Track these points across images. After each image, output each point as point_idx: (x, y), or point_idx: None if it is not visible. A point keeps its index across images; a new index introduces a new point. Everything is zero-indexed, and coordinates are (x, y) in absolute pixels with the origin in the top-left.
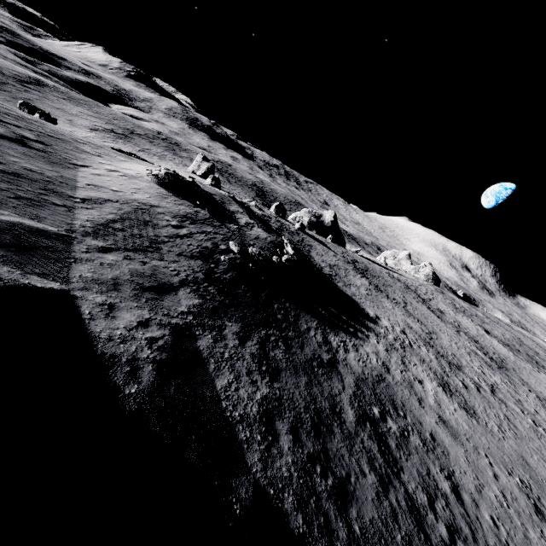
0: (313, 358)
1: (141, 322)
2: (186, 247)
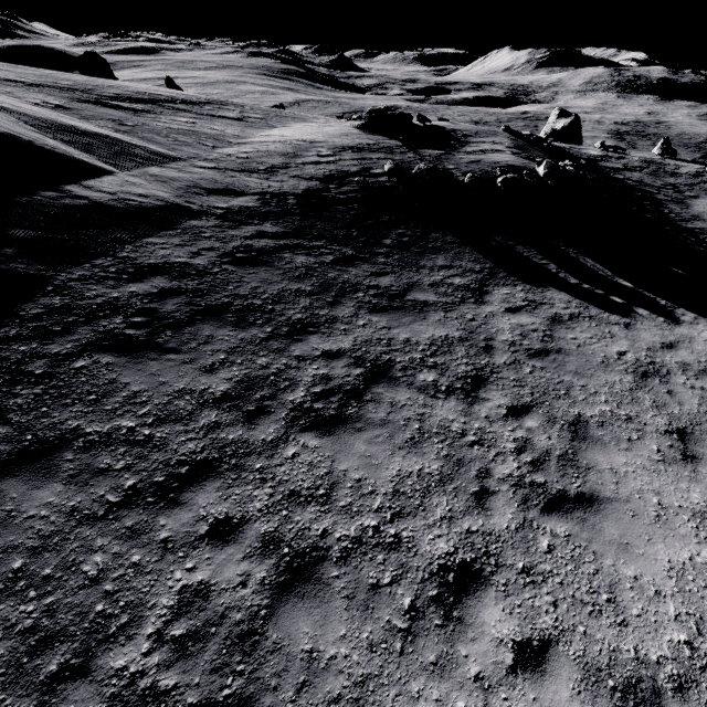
0: (381, 287)
1: (143, 194)
2: (312, 171)
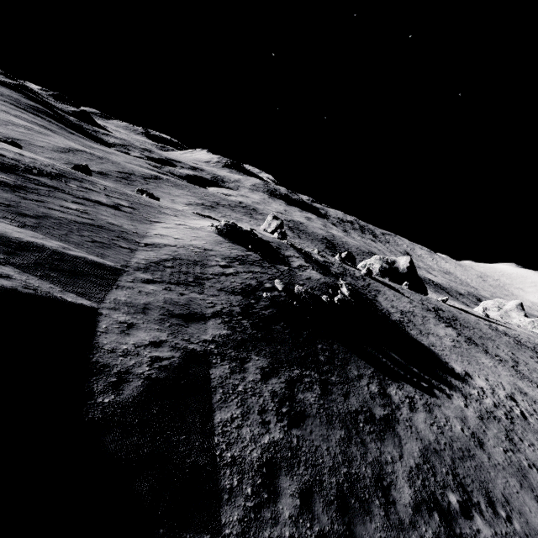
0: (360, 411)
1: (153, 342)
2: (229, 284)
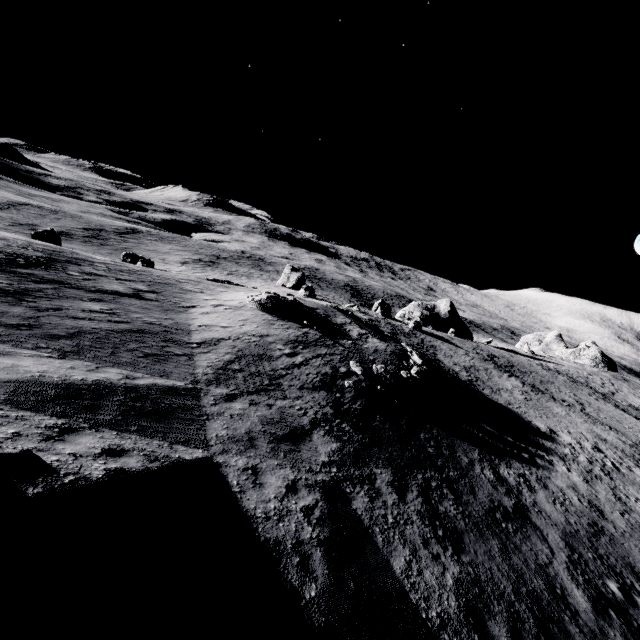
0: (493, 507)
1: (288, 487)
2: (305, 378)
